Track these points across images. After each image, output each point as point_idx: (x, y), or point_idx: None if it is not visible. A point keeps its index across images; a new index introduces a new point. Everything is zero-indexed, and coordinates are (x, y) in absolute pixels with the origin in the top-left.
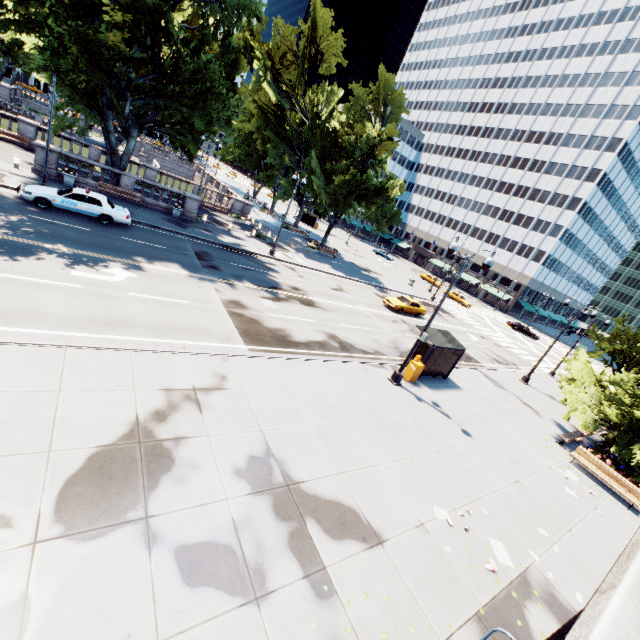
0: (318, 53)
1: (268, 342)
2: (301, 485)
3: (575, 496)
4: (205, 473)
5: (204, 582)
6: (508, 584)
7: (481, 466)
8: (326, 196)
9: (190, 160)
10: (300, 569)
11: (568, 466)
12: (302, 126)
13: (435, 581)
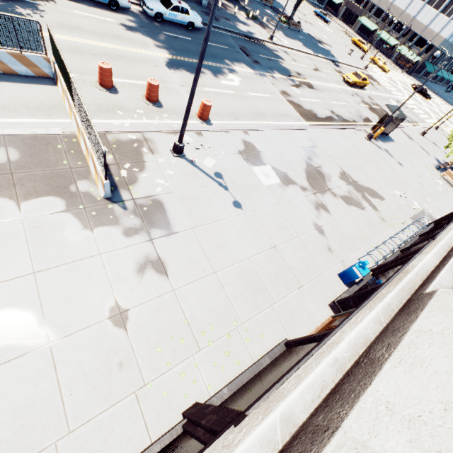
0: None
1: (312, 119)
2: (357, 182)
3: (440, 190)
4: (333, 178)
5: (350, 204)
6: (418, 212)
7: (407, 178)
8: None
9: None
10: (368, 204)
11: (439, 179)
12: None
13: (400, 209)
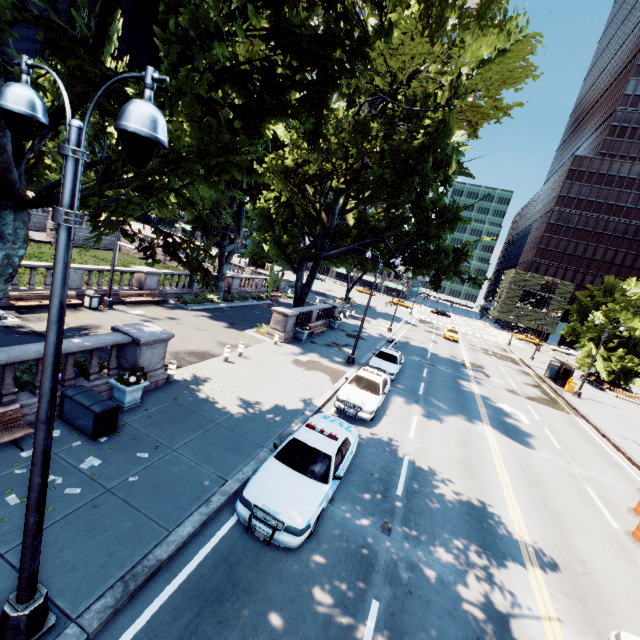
0: None
1: (560, 407)
2: None
3: None
4: None
5: None
6: None
7: None
8: None
9: None
10: None
11: (621, 400)
12: None
13: None
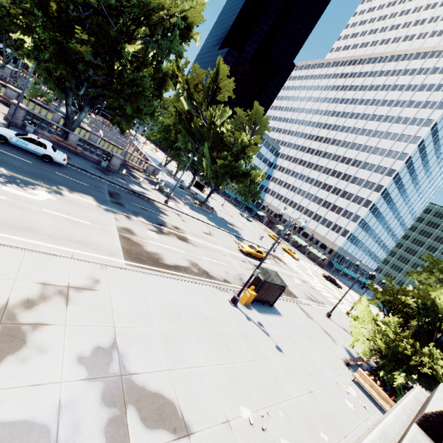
0: (218, 87)
1: (143, 261)
2: (133, 376)
3: (353, 408)
4: (50, 356)
5: None
6: None
7: (285, 376)
8: (211, 172)
9: (122, 133)
10: None
11: (350, 383)
12: (203, 127)
13: None
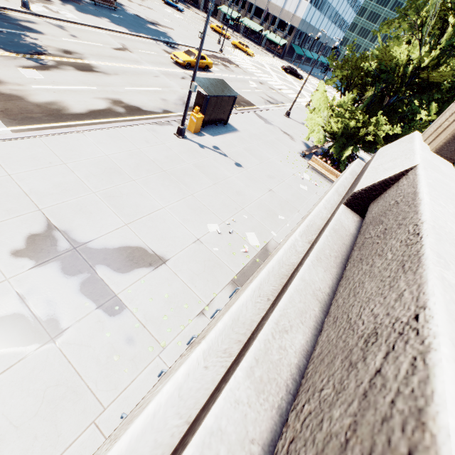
0: None
1: (38, 119)
2: (89, 244)
3: (306, 189)
4: None
5: None
6: (255, 256)
7: (247, 187)
8: None
9: None
10: (93, 304)
11: (305, 171)
12: None
13: (205, 272)
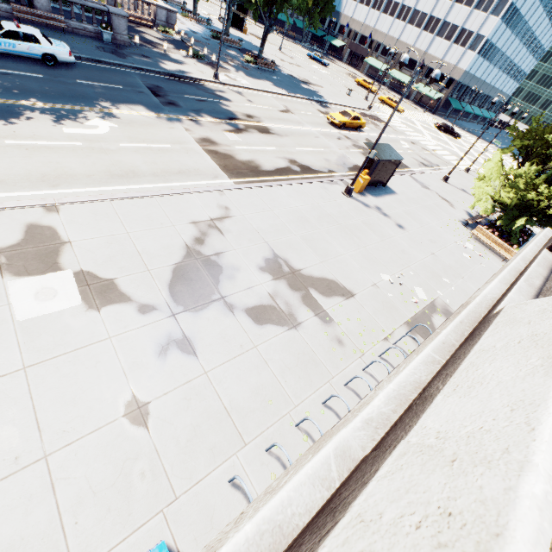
0: None
1: (246, 174)
2: (301, 272)
3: (469, 258)
4: (243, 272)
5: (266, 322)
6: (424, 307)
7: (410, 247)
8: None
9: None
10: (312, 312)
11: (468, 240)
12: None
13: (384, 310)
